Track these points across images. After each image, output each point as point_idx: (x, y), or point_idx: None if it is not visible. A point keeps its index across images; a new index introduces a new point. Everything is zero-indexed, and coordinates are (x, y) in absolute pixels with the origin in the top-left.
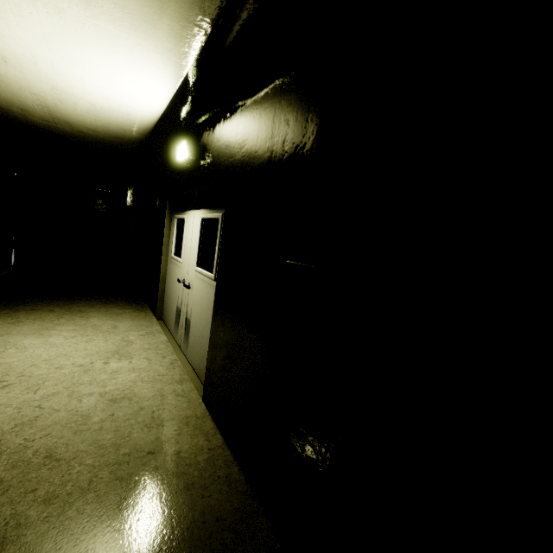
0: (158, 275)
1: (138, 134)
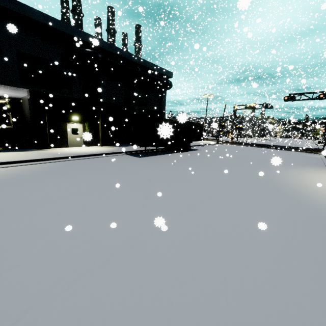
0: (10, 121)
1: (2, 102)
